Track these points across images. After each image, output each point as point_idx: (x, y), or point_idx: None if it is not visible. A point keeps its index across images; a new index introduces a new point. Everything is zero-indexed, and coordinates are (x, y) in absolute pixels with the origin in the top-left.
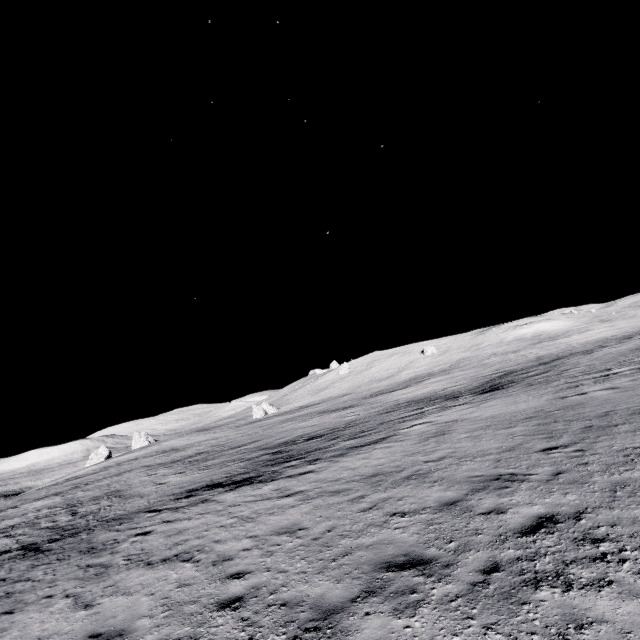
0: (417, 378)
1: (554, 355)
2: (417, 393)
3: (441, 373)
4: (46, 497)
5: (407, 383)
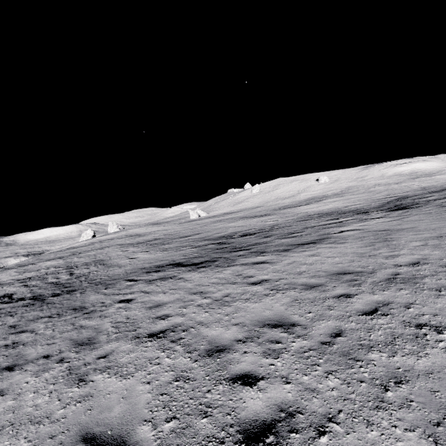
0: (315, 198)
1: (439, 186)
2: (322, 208)
3: (335, 196)
4: (53, 259)
5: (307, 201)
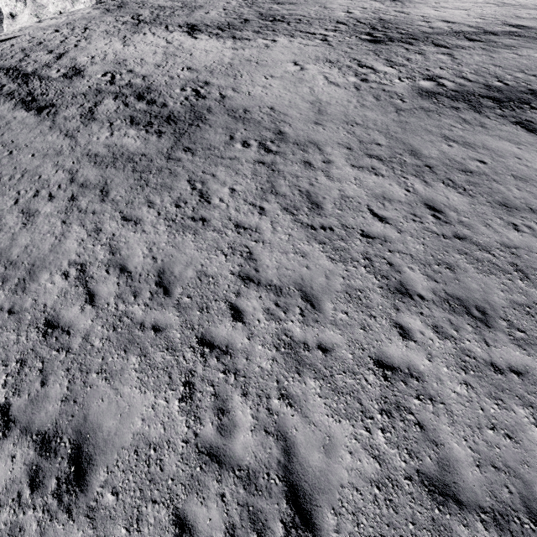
0: None
1: None
2: (431, 13)
3: None
4: None
5: None
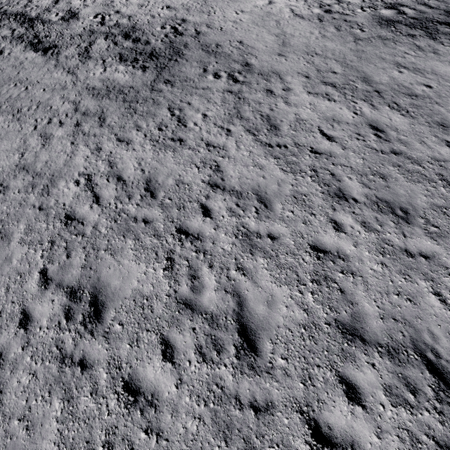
0: None
1: None
2: None
3: None
4: None
5: None
